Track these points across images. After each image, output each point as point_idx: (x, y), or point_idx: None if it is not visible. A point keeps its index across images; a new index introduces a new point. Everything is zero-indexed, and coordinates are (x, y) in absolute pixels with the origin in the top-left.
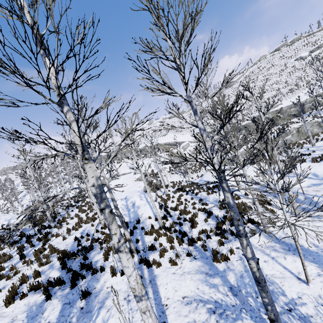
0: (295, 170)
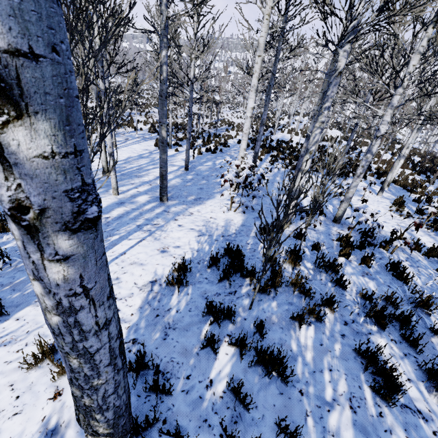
0: None
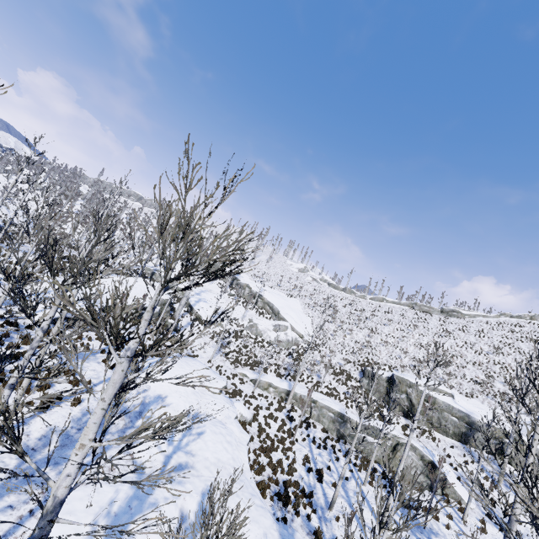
0: (198, 445)
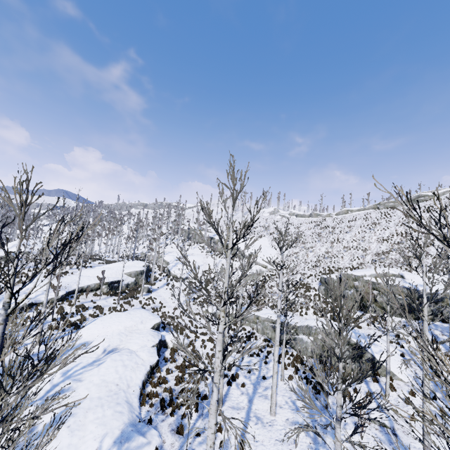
0: (91, 372)
